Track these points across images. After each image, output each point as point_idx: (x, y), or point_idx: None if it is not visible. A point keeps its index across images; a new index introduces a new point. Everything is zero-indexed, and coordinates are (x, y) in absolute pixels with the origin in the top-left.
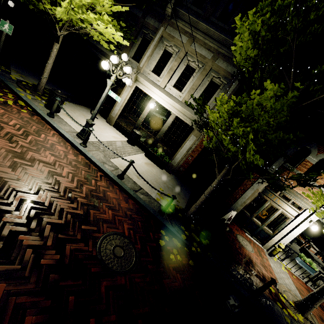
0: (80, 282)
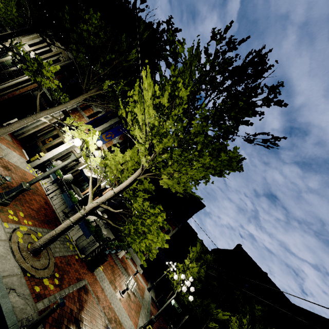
0: None
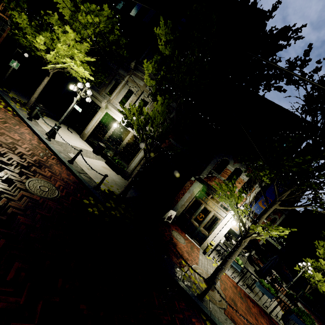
0: (6, 185)
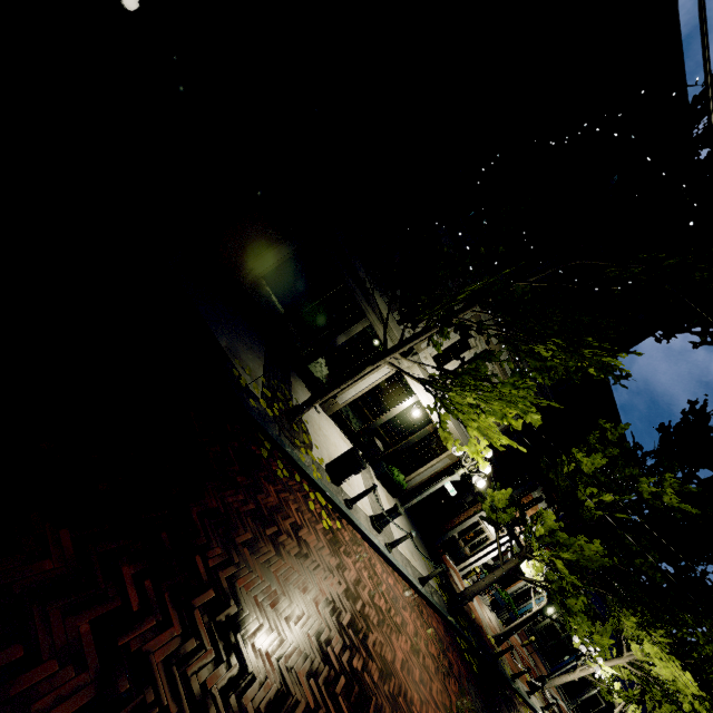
0: None
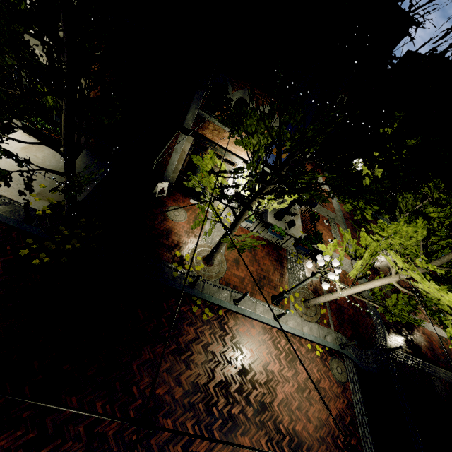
0: None
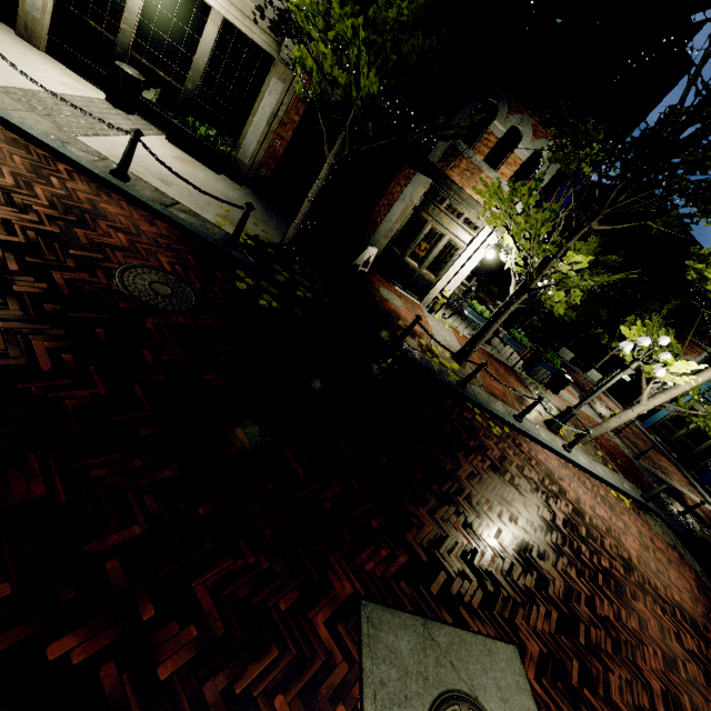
0: (106, 316)
